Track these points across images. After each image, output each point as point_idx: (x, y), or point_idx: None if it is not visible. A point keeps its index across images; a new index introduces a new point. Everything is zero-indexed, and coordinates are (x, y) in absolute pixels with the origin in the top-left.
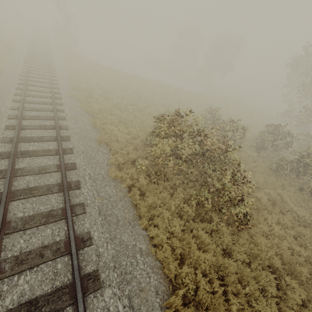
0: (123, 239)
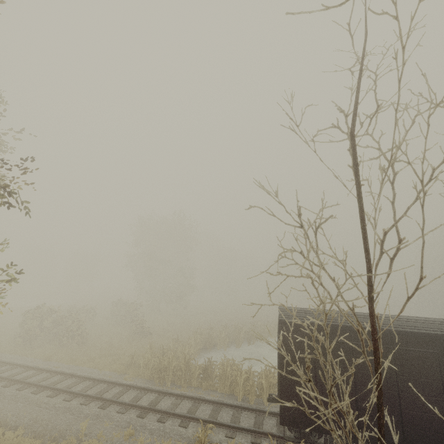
0: (18, 359)
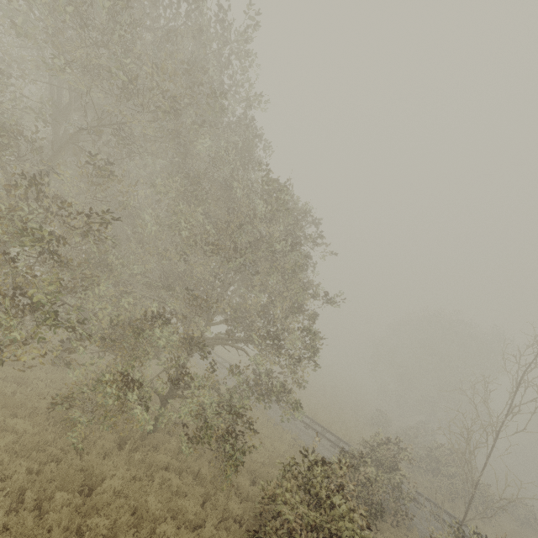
0: None
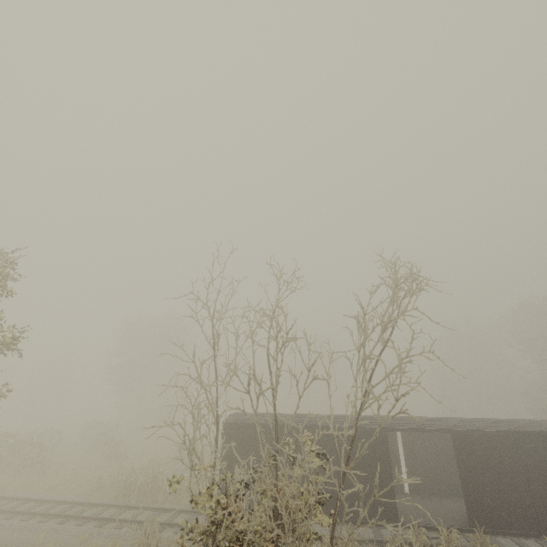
0: None
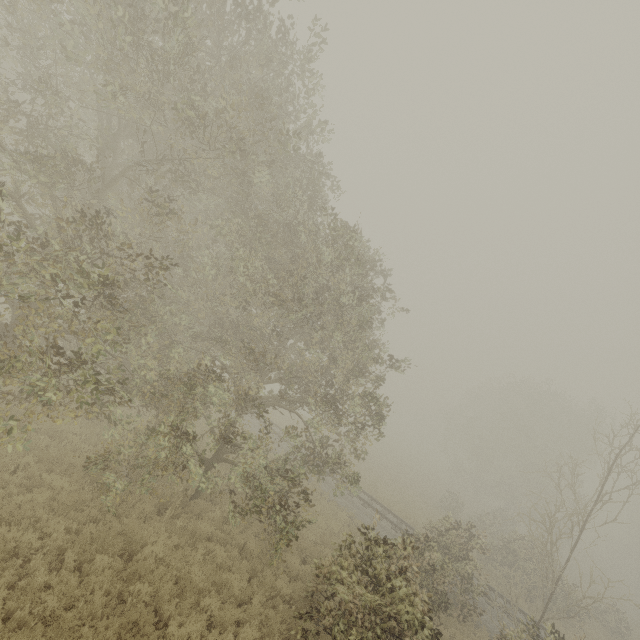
0: None
